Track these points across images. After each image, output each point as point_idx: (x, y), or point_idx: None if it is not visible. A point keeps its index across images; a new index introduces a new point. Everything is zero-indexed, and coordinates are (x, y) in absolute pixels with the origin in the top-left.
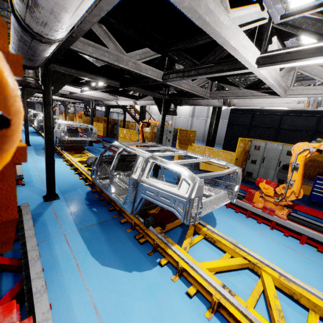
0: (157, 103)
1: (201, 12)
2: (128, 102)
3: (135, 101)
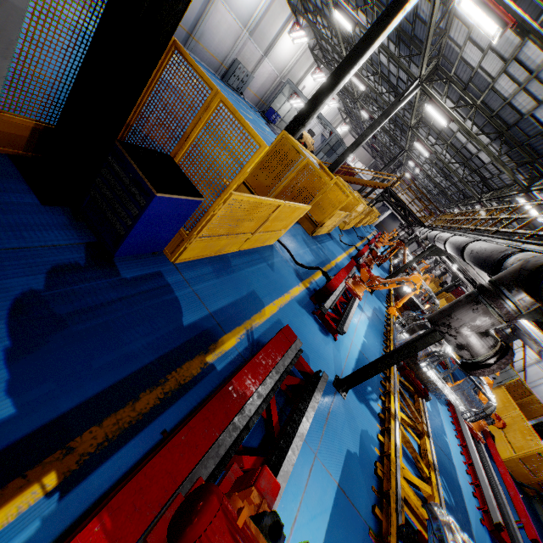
0: None
1: (473, 270)
2: None
3: None
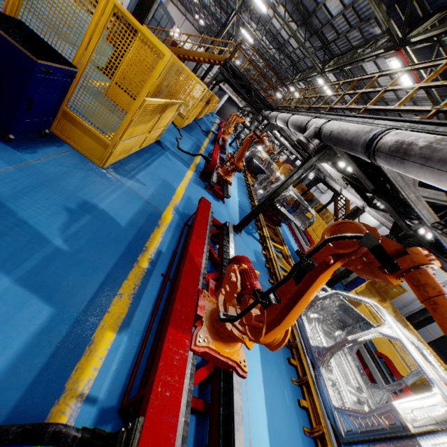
0: (393, 230)
1: None
2: (355, 200)
3: (364, 204)
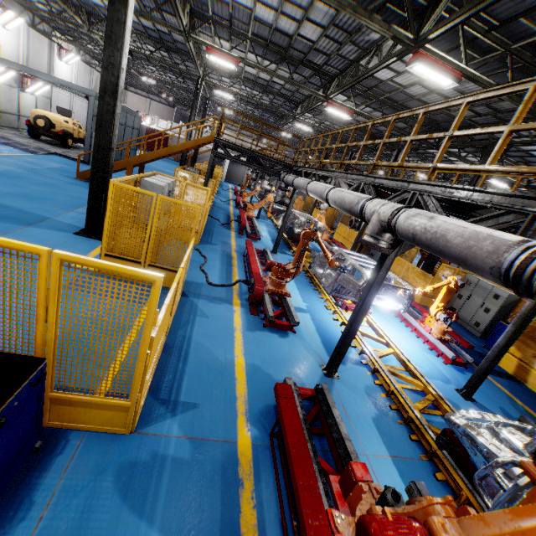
0: None
1: None
2: None
3: None
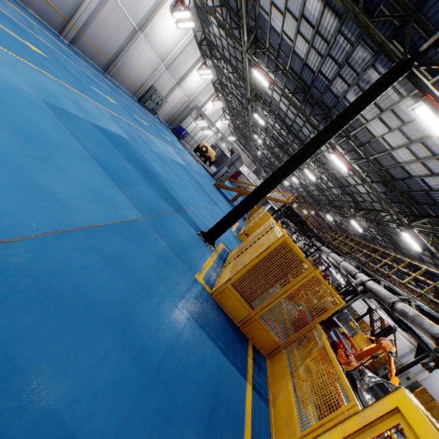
0: (417, 350)
1: None
2: (388, 320)
3: (396, 325)
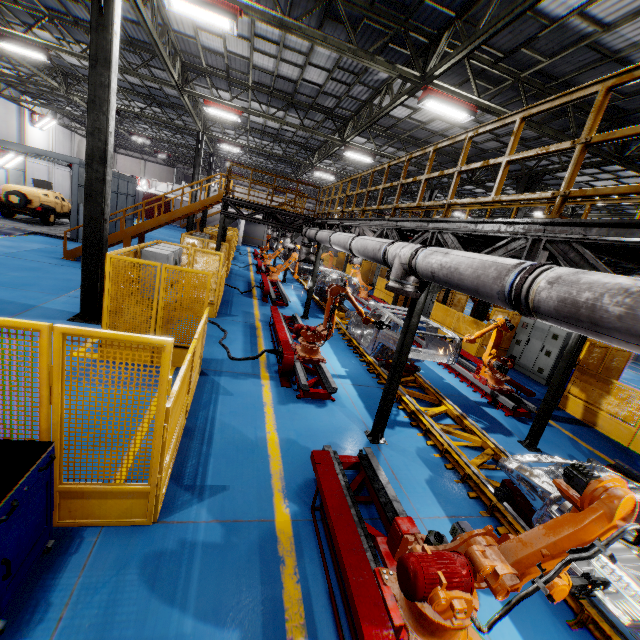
0: None
1: None
2: None
3: None
